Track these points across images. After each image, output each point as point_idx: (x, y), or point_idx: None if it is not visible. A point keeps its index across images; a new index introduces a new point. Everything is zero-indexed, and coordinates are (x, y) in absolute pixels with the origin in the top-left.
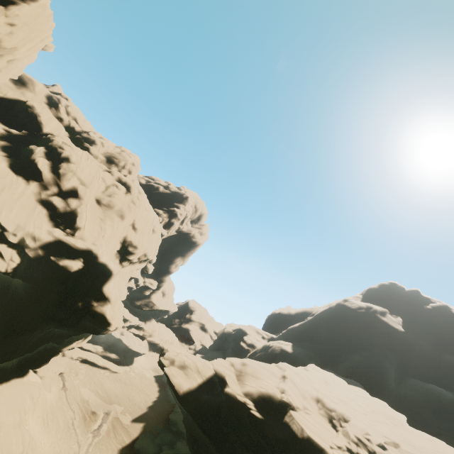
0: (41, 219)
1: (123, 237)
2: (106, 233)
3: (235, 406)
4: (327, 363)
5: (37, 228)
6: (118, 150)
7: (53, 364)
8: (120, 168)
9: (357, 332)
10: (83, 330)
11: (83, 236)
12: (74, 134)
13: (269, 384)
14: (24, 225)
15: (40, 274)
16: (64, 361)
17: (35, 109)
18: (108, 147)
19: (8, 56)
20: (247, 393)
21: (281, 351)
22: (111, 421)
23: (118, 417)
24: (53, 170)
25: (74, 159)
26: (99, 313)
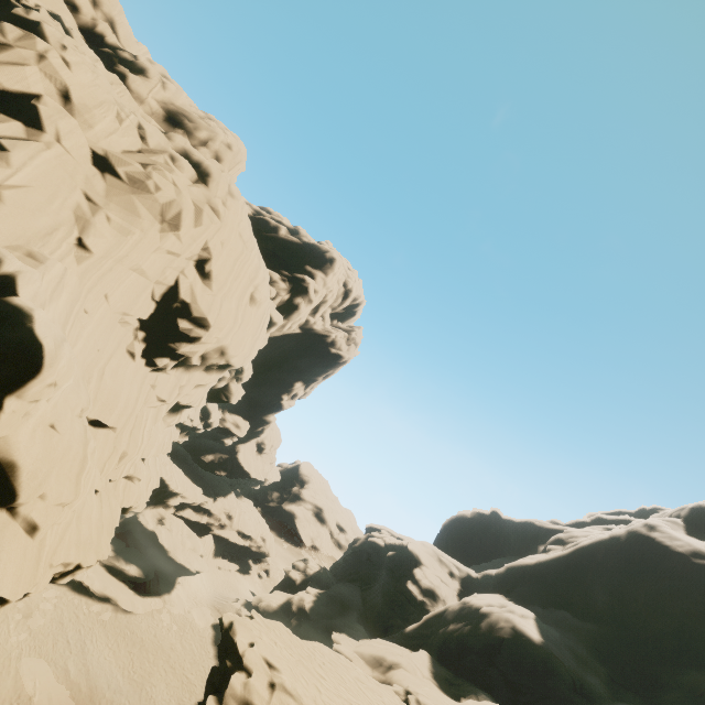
0: None
1: (162, 287)
2: (87, 237)
3: None
4: (624, 683)
5: None
6: (199, 111)
7: None
8: (197, 142)
9: (699, 616)
10: None
11: None
12: (99, 47)
13: None
14: None
15: None
16: None
17: None
18: (175, 95)
19: None
20: None
21: (513, 633)
22: None
23: None
24: None
25: (47, 28)
26: None
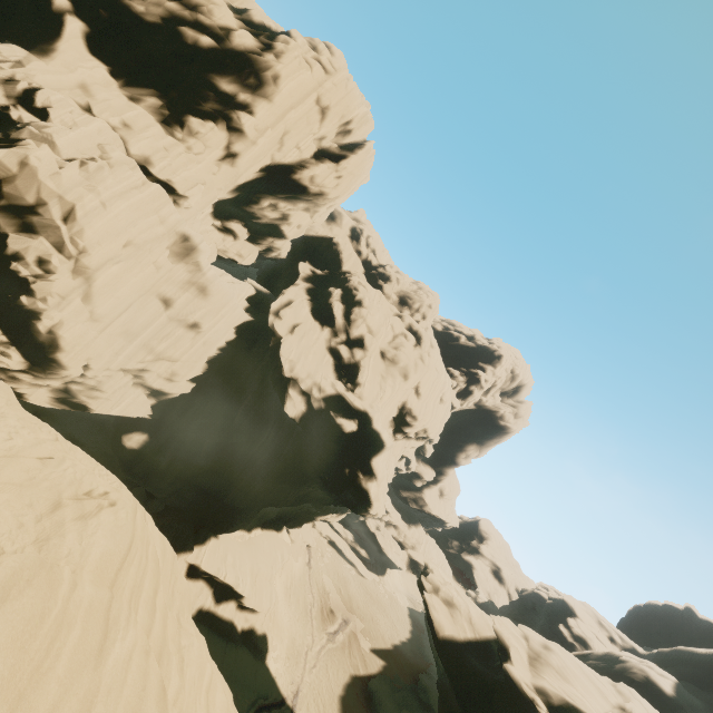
0: (328, 369)
1: (402, 402)
2: (384, 394)
3: (518, 698)
4: None
5: (323, 379)
6: (414, 287)
7: (303, 532)
8: (413, 311)
9: None
10: (343, 501)
11: (362, 394)
12: (369, 269)
13: (585, 700)
14: (314, 373)
15: (319, 427)
16: (313, 533)
17: (339, 246)
18: (403, 285)
19: (330, 204)
20: (540, 689)
21: (644, 680)
22: (348, 634)
23: (356, 634)
24: (345, 315)
25: (366, 303)
26: (364, 488)
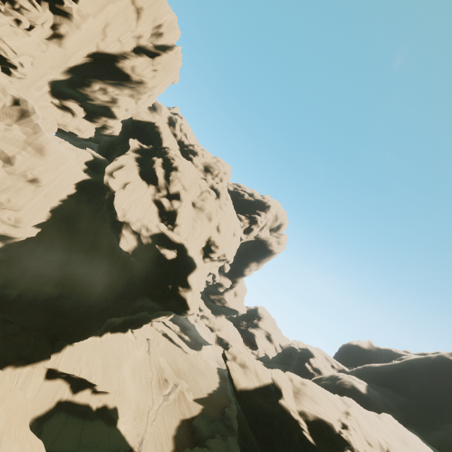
0: (153, 215)
1: (208, 237)
2: (196, 231)
3: (288, 421)
4: (413, 423)
5: (150, 222)
6: (214, 160)
7: (144, 330)
8: (214, 176)
9: None
10: (169, 308)
11: (179, 232)
12: (183, 147)
13: (327, 414)
14: (142, 218)
15: (147, 257)
16: (151, 330)
17: (160, 129)
18: (206, 158)
19: (149, 92)
20: (301, 412)
21: (351, 387)
22: (178, 393)
23: (183, 391)
24: (165, 177)
25: (180, 168)
26: (182, 297)
